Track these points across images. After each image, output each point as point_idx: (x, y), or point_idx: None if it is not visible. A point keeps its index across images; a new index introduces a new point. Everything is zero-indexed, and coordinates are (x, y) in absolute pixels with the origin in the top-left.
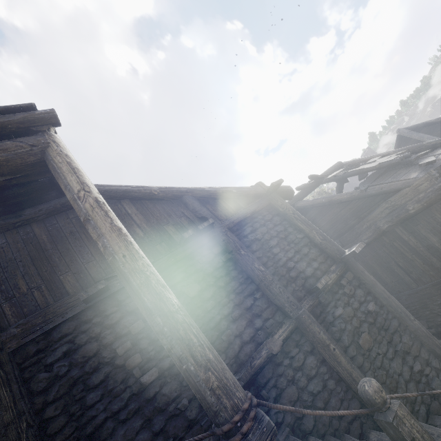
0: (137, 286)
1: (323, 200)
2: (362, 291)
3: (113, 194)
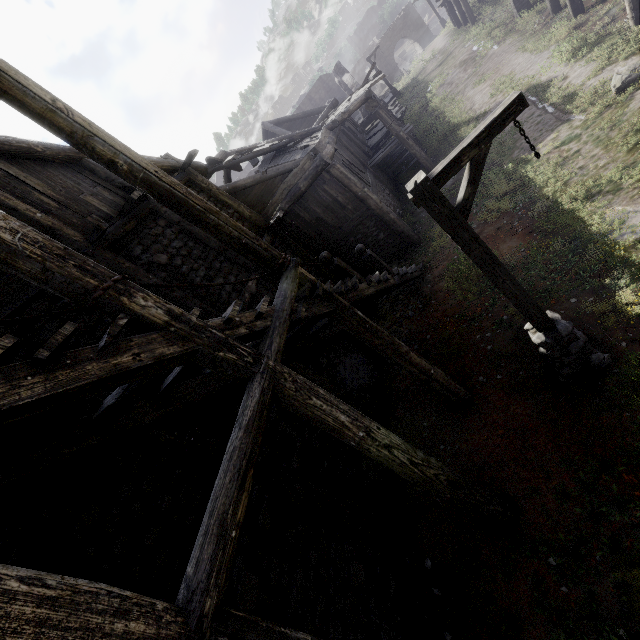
0: (184, 194)
1: (227, 188)
2: (290, 251)
3: None
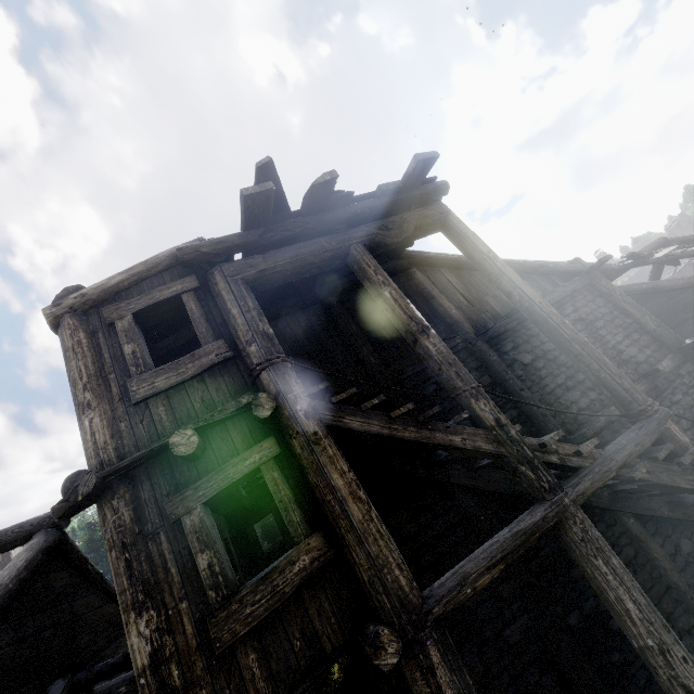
0: (556, 323)
1: (644, 287)
2: None
3: (433, 261)
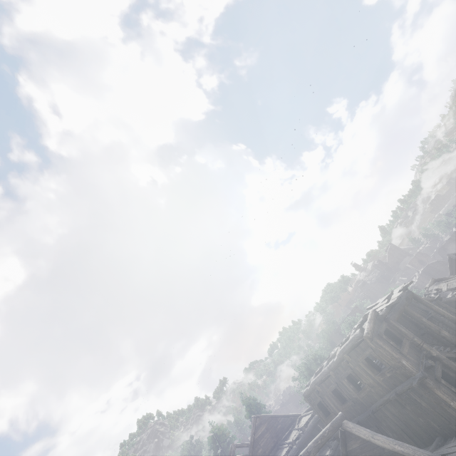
0: None
1: (445, 300)
2: None
3: None
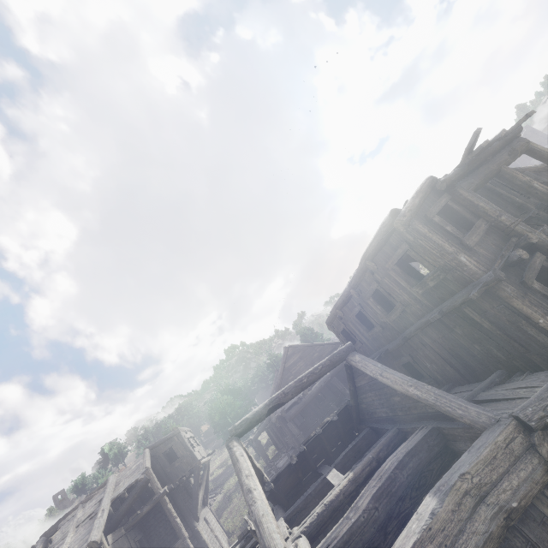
0: None
1: None
2: None
3: None
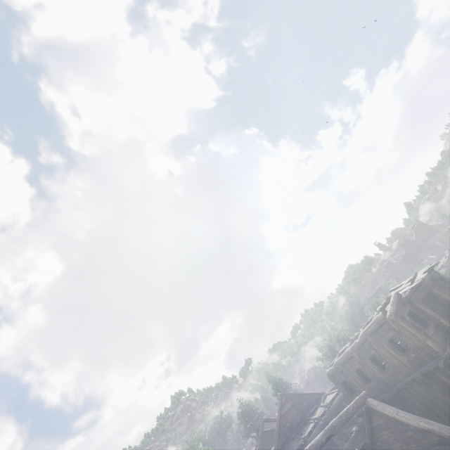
0: None
1: None
2: None
3: None
